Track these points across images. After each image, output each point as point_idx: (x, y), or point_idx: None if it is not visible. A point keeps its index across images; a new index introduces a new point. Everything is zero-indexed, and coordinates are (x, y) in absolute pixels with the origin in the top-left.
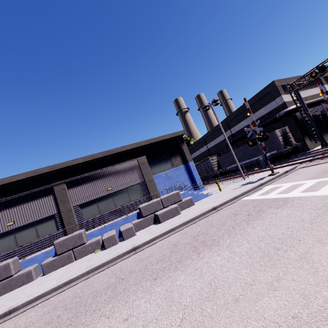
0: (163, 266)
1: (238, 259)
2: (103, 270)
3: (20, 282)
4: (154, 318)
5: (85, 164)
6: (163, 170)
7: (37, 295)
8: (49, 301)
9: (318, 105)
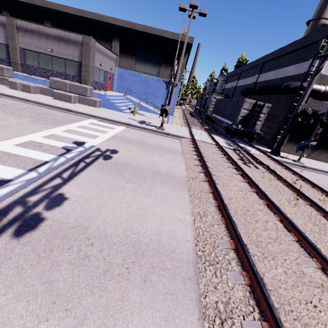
0: None
1: None
2: None
3: None
4: None
5: (75, 18)
6: (146, 72)
7: None
8: None
9: None
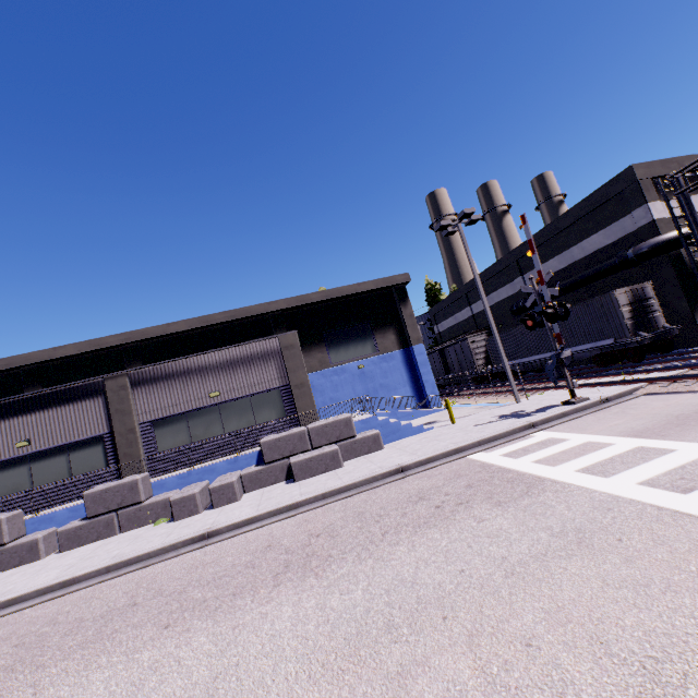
0: (205, 598)
1: (310, 629)
2: (133, 571)
3: (17, 559)
4: None
5: (192, 334)
6: (353, 358)
7: (10, 597)
8: (19, 615)
9: None
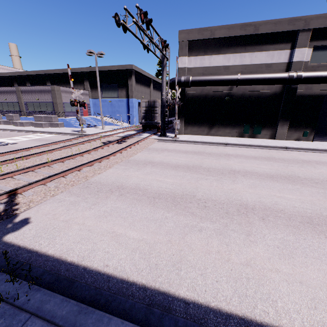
0: None
1: None
2: None
3: None
4: None
5: (62, 75)
6: (110, 97)
7: None
8: None
9: (225, 85)
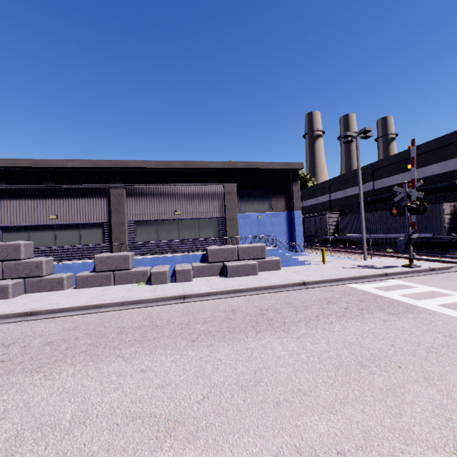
0: (209, 330)
1: (303, 358)
2: (140, 308)
3: (50, 287)
4: (174, 382)
5: (156, 171)
6: (255, 210)
7: (62, 307)
8: (72, 318)
9: None
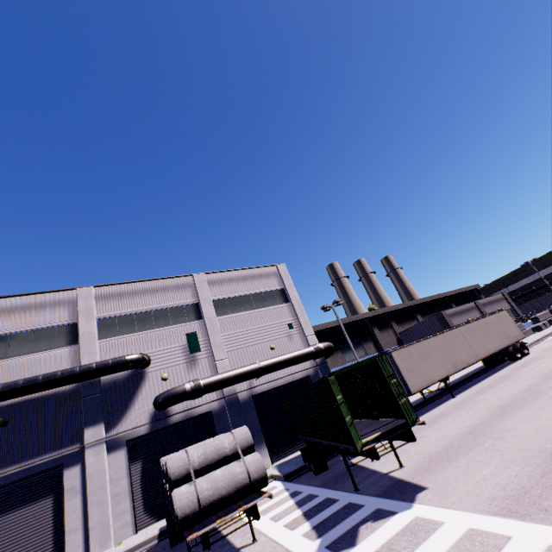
0: None
1: None
2: None
3: None
4: None
5: (426, 303)
6: None
7: None
8: None
9: None
